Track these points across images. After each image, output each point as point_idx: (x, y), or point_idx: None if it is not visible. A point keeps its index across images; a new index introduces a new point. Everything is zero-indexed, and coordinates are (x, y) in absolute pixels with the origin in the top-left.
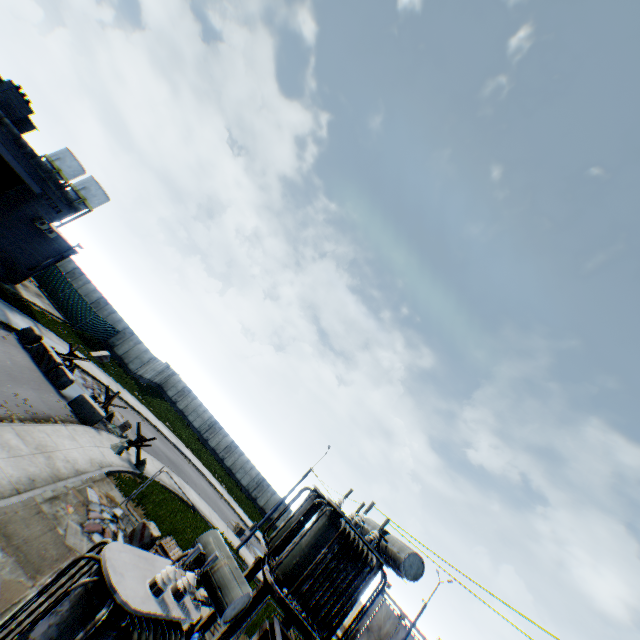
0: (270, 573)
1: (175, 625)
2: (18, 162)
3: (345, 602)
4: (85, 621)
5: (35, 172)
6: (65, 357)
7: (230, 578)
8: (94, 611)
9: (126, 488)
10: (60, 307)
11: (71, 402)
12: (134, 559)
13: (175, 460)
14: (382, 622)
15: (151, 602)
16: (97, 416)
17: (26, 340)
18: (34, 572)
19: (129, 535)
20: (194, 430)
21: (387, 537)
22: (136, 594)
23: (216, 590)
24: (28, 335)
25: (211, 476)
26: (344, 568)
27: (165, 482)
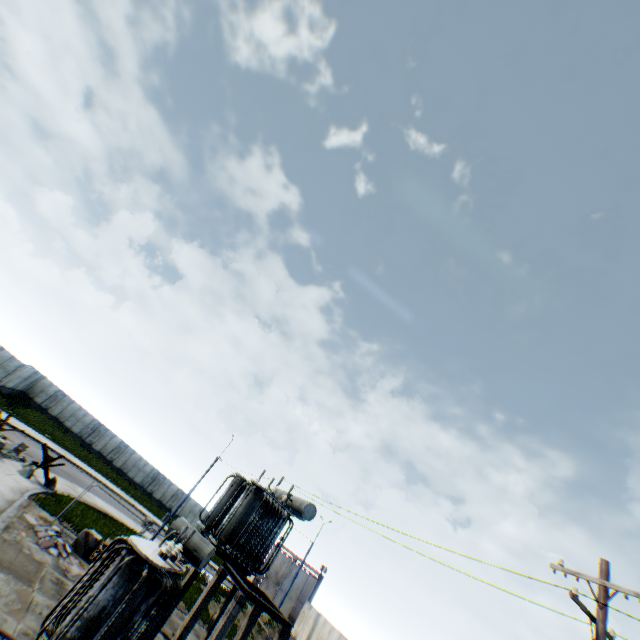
0: (215, 539)
1: (176, 574)
2: None
3: (269, 543)
4: (131, 580)
5: None
6: None
7: (201, 543)
8: (136, 574)
9: (49, 507)
10: None
11: None
12: (145, 543)
13: (71, 472)
14: (279, 568)
15: (165, 563)
16: None
17: None
18: (29, 582)
19: (73, 544)
20: (74, 436)
21: (292, 498)
22: (158, 559)
23: (193, 552)
24: None
25: (107, 480)
26: (267, 522)
27: (75, 495)
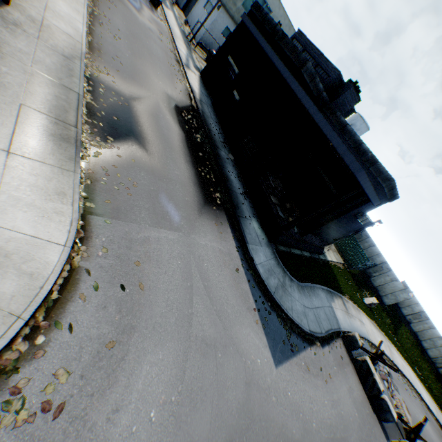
0: None
1: None
2: (374, 190)
3: None
4: None
5: (372, 180)
6: (371, 356)
7: None
8: None
9: None
10: (338, 248)
11: None
12: None
13: None
14: None
15: None
16: None
17: (349, 347)
18: None
19: None
20: (426, 357)
21: None
22: None
23: None
24: (351, 342)
25: None
26: None
27: None
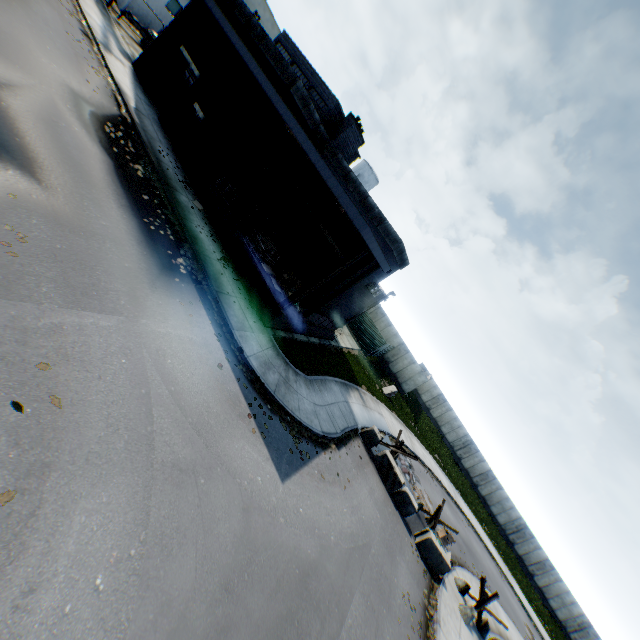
0: None
1: None
2: (382, 253)
3: None
4: None
5: (381, 243)
6: (392, 449)
7: None
8: None
9: None
10: (353, 332)
11: (418, 542)
12: None
13: (466, 537)
14: None
15: None
16: (444, 566)
17: (369, 444)
18: None
19: None
20: (446, 443)
21: None
22: None
23: None
24: (370, 439)
25: (483, 533)
26: None
27: (492, 627)
